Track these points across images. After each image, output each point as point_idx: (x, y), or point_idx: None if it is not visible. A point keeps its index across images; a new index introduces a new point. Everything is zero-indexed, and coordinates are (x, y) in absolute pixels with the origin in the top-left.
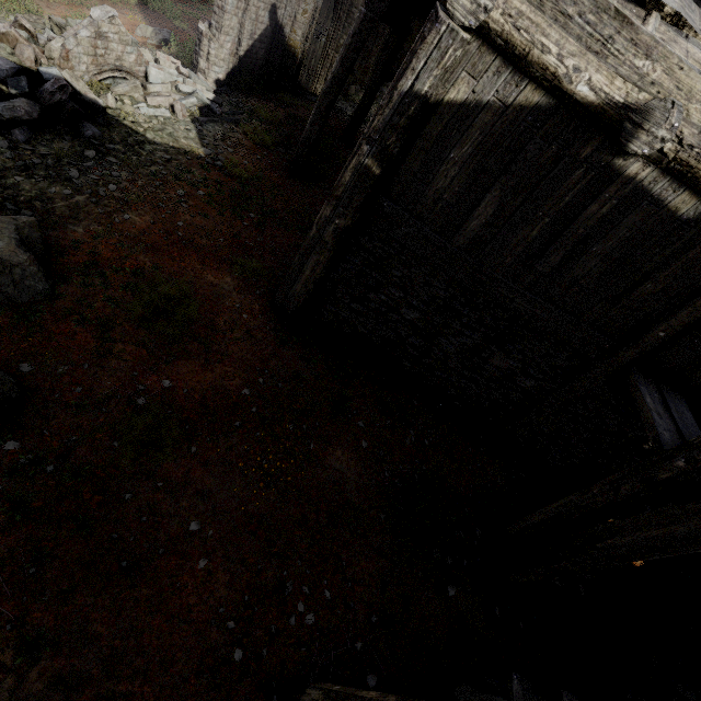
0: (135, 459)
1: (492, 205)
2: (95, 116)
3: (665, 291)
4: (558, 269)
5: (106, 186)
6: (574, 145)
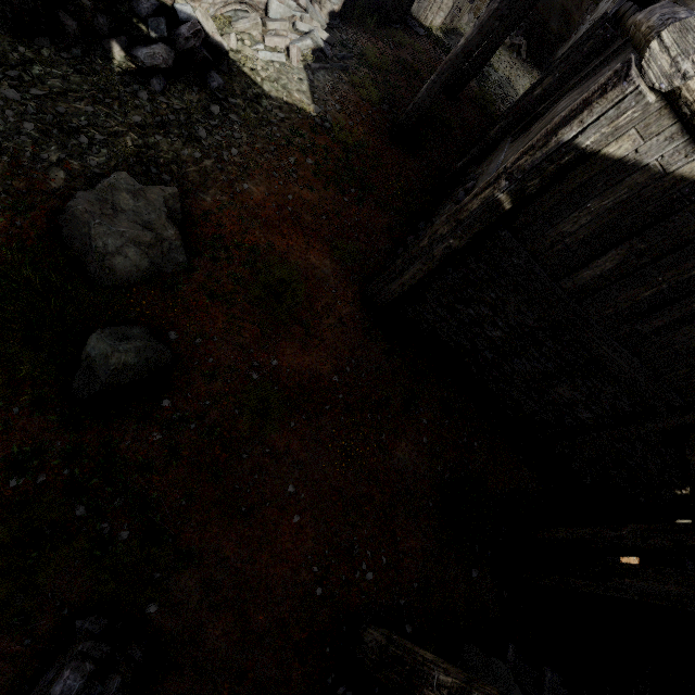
0: (250, 426)
1: (613, 261)
2: (220, 63)
3: None
4: (656, 331)
5: (229, 149)
6: None
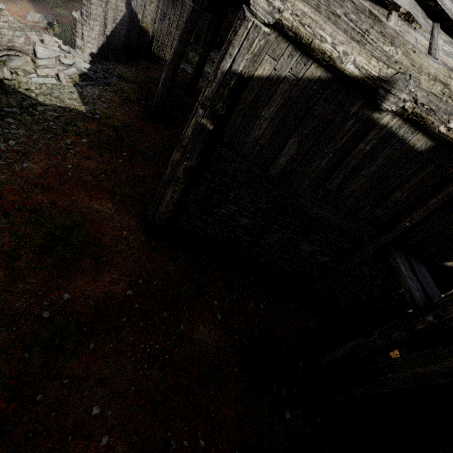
0: (43, 364)
1: (293, 147)
2: None
3: (408, 197)
4: (339, 187)
5: (7, 142)
6: (346, 104)
